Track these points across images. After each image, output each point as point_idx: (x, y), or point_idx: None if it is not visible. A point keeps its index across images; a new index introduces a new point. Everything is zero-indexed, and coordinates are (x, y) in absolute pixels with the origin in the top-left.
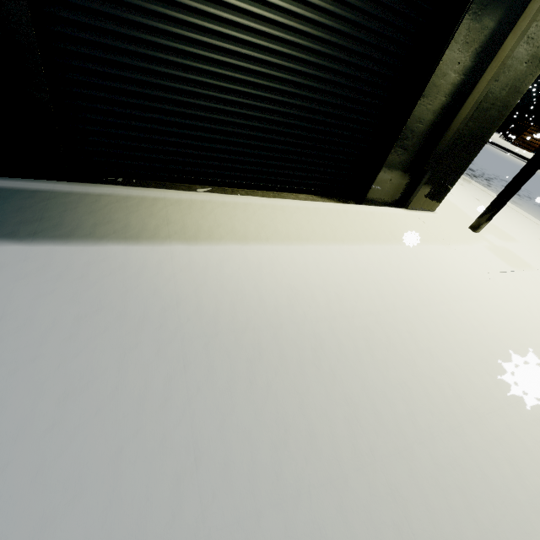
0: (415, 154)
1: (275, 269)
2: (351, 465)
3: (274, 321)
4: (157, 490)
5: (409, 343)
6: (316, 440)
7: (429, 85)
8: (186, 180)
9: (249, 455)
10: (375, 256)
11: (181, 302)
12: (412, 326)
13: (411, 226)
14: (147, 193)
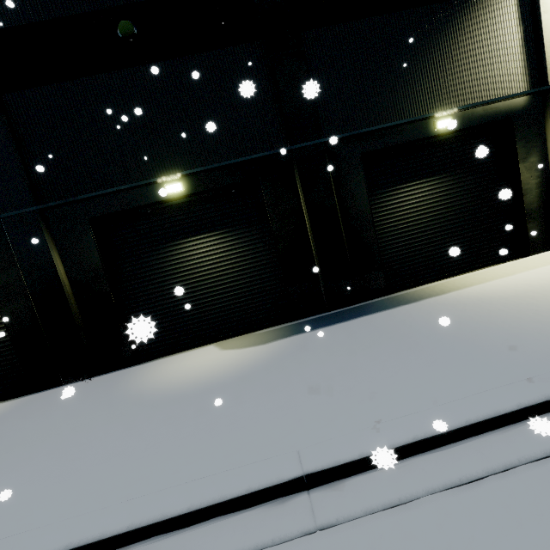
0: (543, 218)
1: (509, 283)
2: None
3: (528, 290)
4: (529, 315)
5: None
6: None
7: (523, 190)
8: (425, 282)
9: None
10: None
11: (481, 297)
12: None
13: None
14: (420, 287)
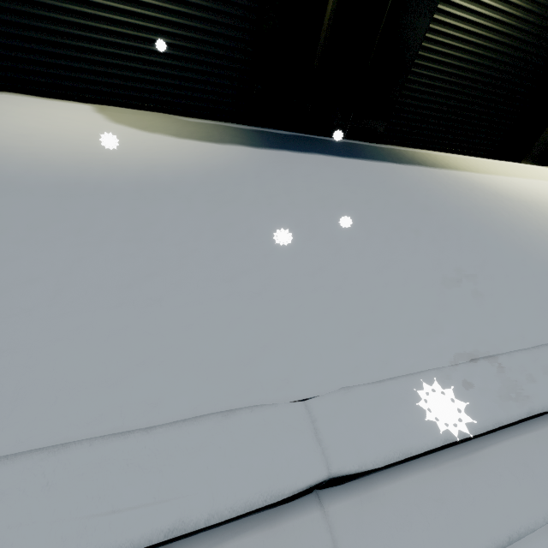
0: None
1: (518, 185)
2: None
3: (543, 201)
4: None
5: None
6: None
7: None
8: (419, 147)
9: None
10: None
11: (497, 191)
12: None
13: None
14: (419, 151)
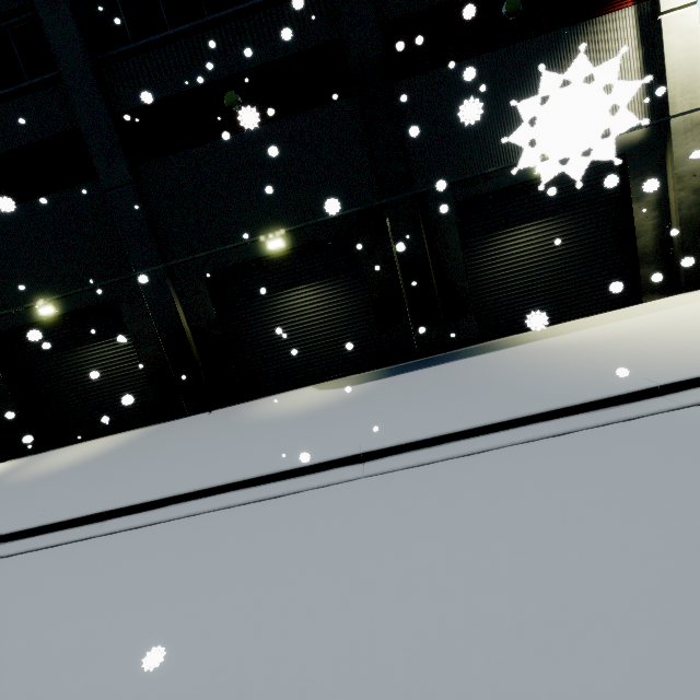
0: (660, 262)
1: (591, 333)
2: (646, 349)
3: (599, 340)
4: (577, 361)
5: (680, 328)
6: (630, 349)
7: (637, 233)
8: (523, 331)
9: (603, 355)
10: (655, 315)
11: (555, 346)
12: (683, 324)
13: (688, 298)
14: (513, 336)
